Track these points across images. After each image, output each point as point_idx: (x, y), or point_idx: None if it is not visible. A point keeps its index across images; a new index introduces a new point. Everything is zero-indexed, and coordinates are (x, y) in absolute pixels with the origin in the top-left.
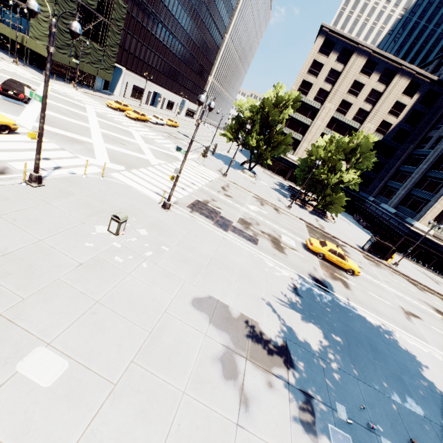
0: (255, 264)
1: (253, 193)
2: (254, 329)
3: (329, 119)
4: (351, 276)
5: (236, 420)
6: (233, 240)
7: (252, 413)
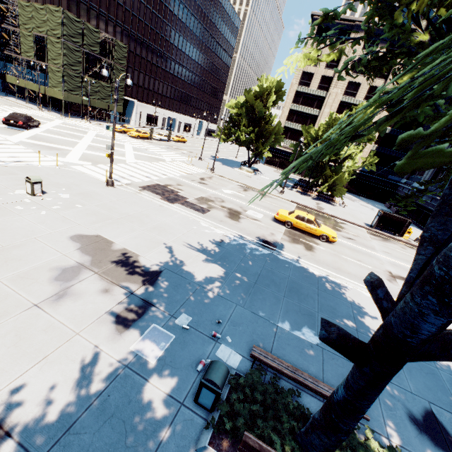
0: (183, 223)
1: (240, 183)
2: (129, 259)
3: (337, 104)
4: (326, 243)
5: (37, 303)
6: (172, 207)
7: (62, 302)
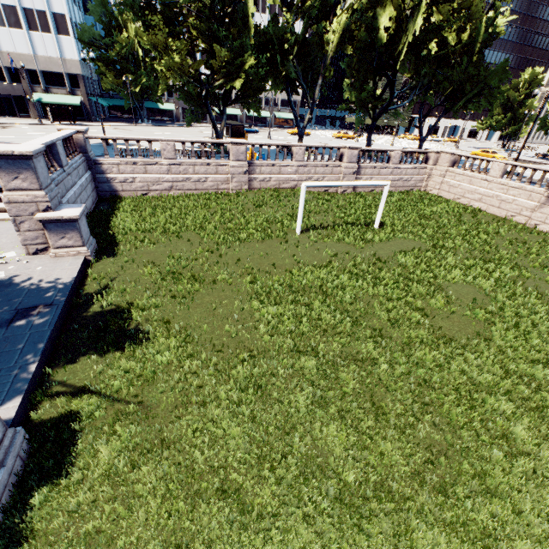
0: None
1: None
2: None
3: None
4: None
5: None
6: None
7: None
